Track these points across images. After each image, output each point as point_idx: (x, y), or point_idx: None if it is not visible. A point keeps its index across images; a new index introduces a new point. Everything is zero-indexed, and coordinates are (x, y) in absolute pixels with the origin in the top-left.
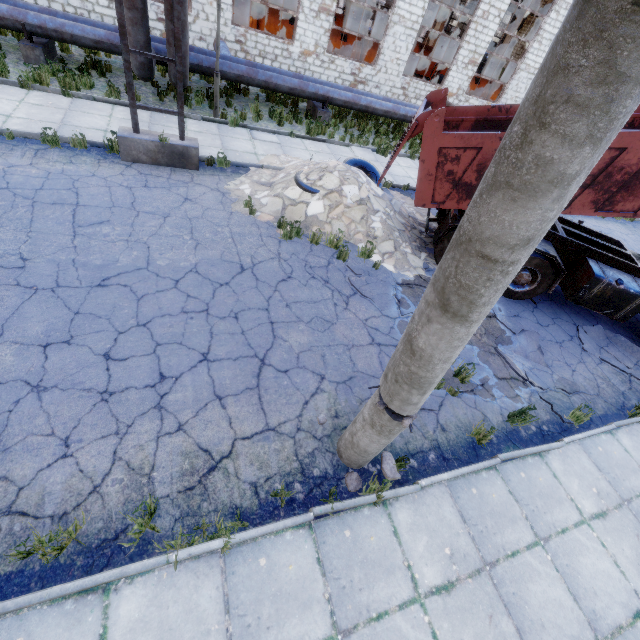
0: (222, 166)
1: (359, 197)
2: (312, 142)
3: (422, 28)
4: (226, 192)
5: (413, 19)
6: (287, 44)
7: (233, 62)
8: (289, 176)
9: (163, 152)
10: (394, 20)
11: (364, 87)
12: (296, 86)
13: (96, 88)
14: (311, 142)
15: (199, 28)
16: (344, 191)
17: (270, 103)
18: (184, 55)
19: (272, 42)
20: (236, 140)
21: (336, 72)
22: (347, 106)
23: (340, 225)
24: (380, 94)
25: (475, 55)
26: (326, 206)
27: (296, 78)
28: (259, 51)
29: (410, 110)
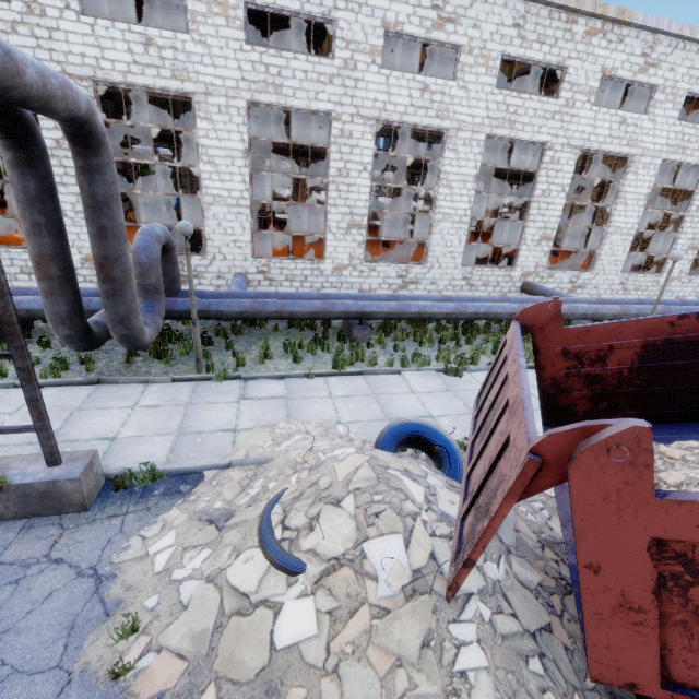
0: (148, 483)
1: (408, 573)
2: (342, 379)
3: (472, 220)
4: (109, 574)
5: (460, 213)
6: (317, 263)
7: (240, 297)
8: (256, 506)
9: (7, 498)
10: (437, 218)
11: (416, 286)
12: (319, 309)
13: (42, 364)
14: (340, 379)
15: (216, 268)
16: (368, 558)
17: (294, 329)
18: (127, 315)
19: (299, 265)
20: (212, 407)
21: (379, 278)
22: (392, 317)
23: (364, 678)
24: (438, 289)
25: (546, 231)
26: (322, 614)
27: (322, 298)
28: (286, 276)
29: (481, 305)
